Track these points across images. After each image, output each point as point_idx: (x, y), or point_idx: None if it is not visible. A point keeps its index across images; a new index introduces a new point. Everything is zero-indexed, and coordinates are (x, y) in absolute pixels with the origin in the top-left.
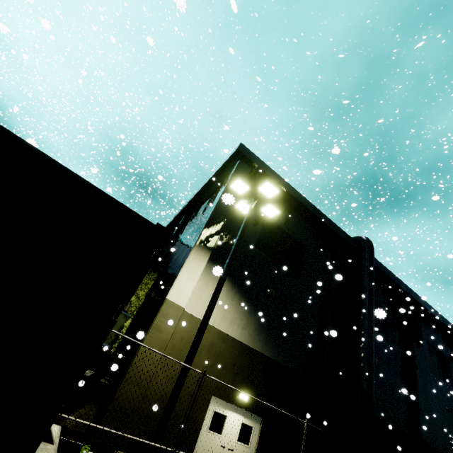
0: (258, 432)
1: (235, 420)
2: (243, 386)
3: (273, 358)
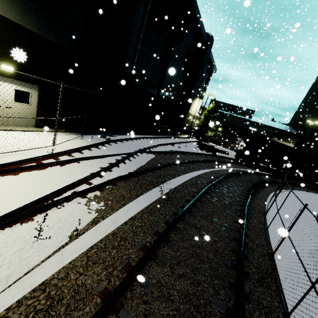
0: (37, 95)
1: (5, 87)
2: (4, 58)
3: (40, 34)
